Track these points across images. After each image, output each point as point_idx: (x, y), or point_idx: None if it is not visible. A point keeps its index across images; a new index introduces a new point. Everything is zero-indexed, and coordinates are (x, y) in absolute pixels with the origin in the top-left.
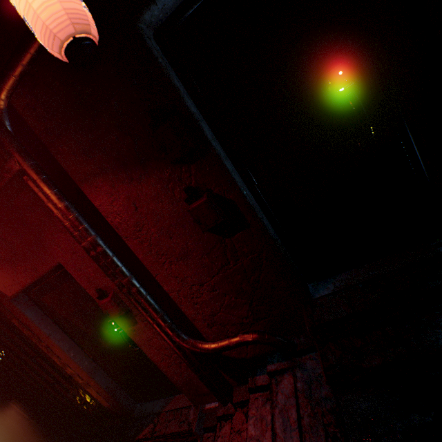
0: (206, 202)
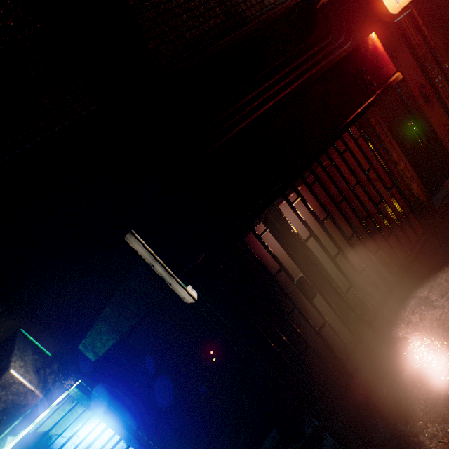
0: None
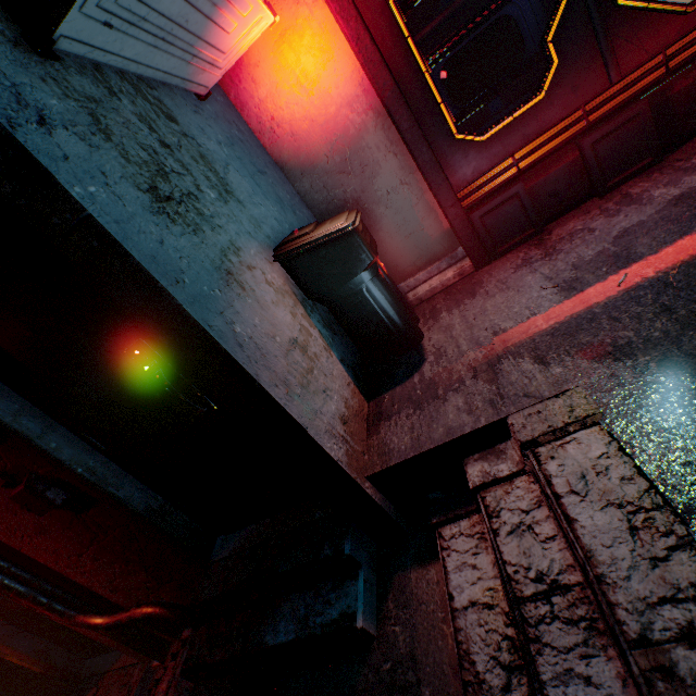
0: (26, 489)
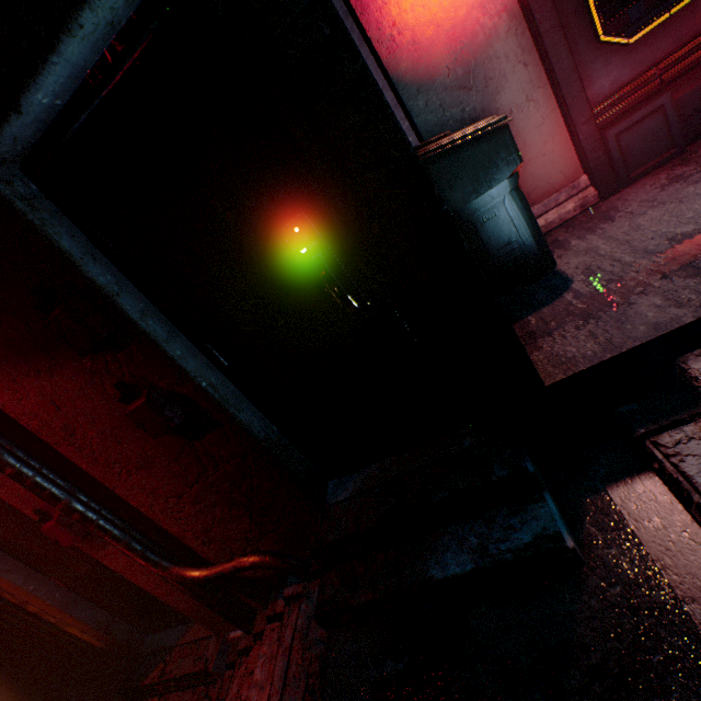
0: (146, 403)
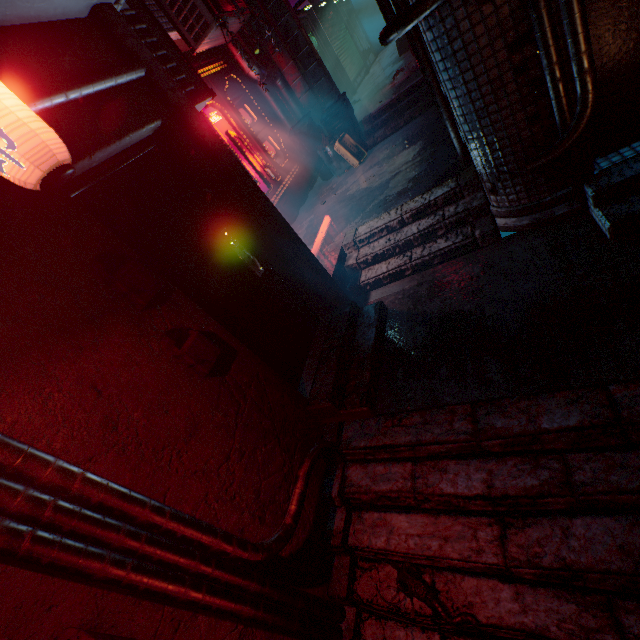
0: (199, 335)
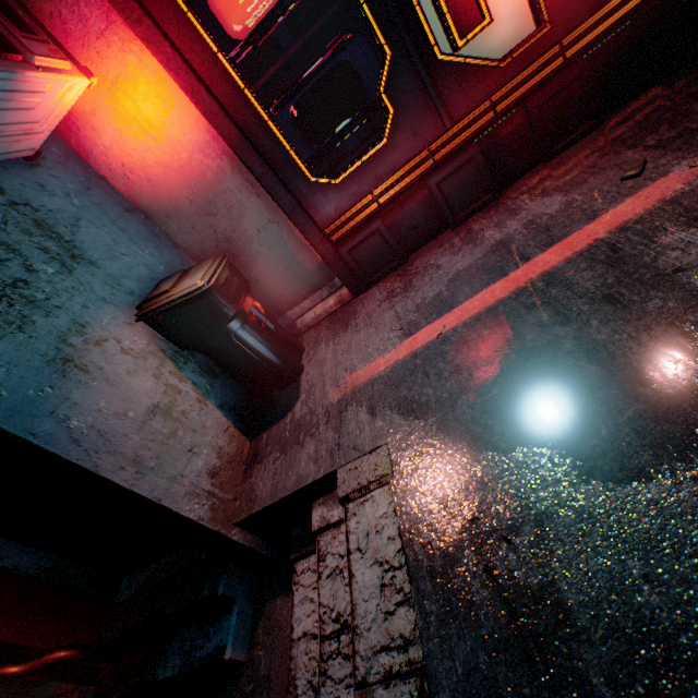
0: None
